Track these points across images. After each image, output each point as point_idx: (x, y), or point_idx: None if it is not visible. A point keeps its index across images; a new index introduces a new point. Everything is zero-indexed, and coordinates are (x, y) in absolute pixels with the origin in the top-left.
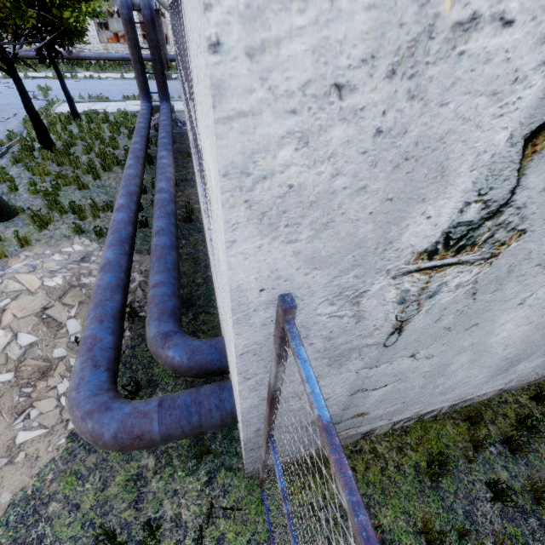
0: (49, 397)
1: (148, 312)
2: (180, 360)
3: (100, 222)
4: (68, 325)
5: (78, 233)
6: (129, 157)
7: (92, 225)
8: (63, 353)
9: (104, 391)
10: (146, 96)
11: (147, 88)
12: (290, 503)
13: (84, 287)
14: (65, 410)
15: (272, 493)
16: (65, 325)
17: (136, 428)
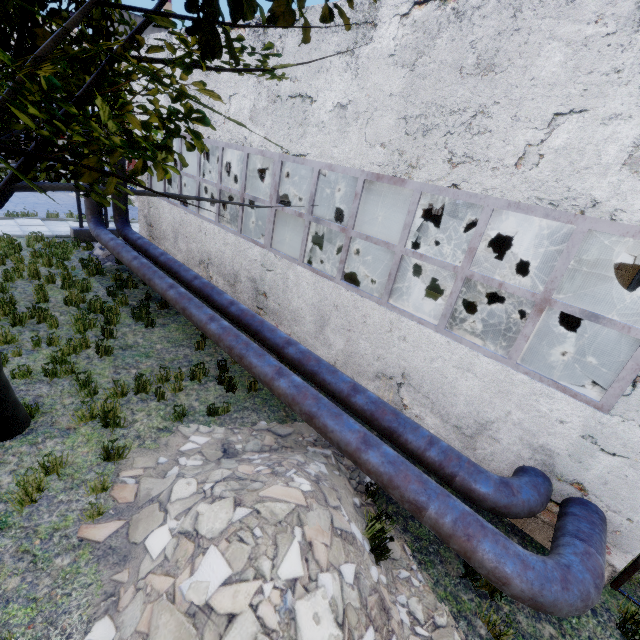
0: (408, 637)
1: (457, 470)
2: (535, 499)
3: (187, 397)
4: (355, 533)
5: (180, 419)
6: (193, 306)
7: (180, 403)
8: (377, 572)
9: (538, 556)
10: (99, 221)
11: (101, 212)
12: (636, 587)
13: (321, 479)
14: (435, 639)
15: (623, 588)
16: (354, 534)
17: (597, 568)
